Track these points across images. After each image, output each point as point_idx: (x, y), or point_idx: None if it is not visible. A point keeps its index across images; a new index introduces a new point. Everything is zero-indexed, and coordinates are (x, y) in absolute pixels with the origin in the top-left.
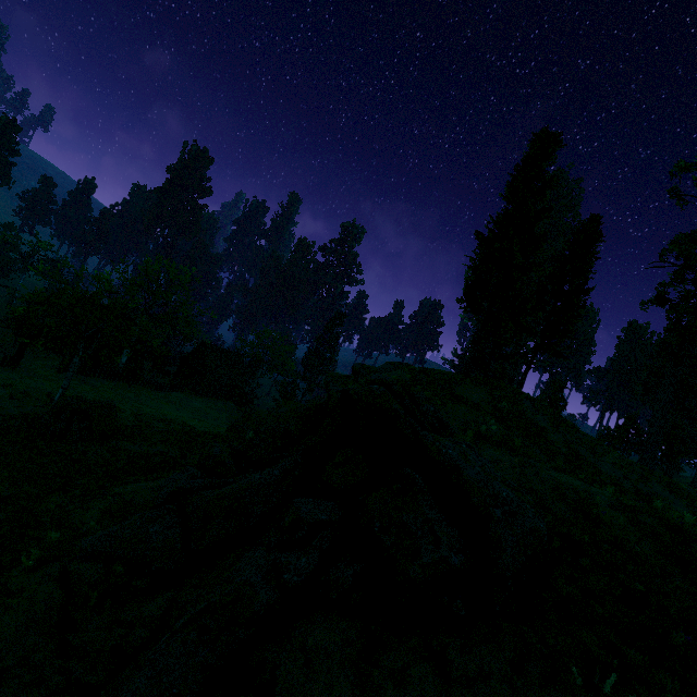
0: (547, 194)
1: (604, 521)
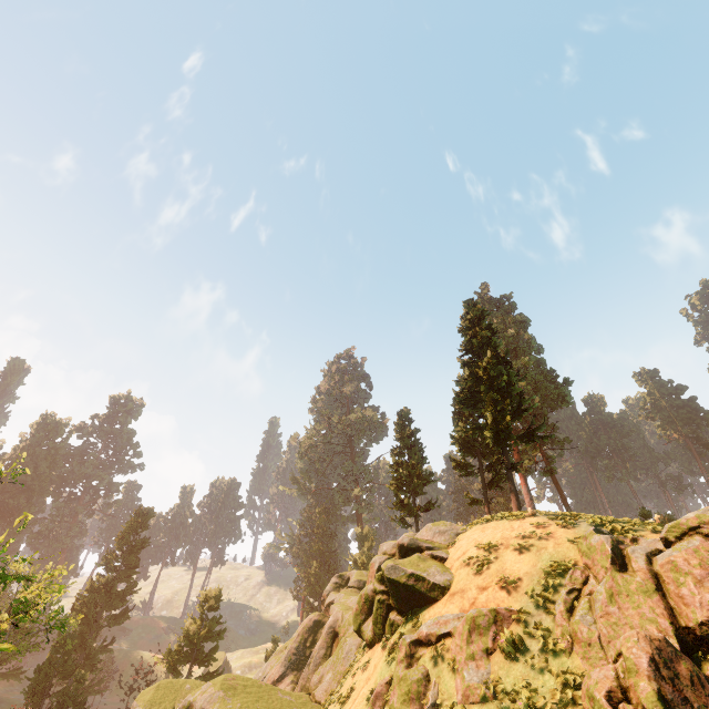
0: (501, 342)
1: None
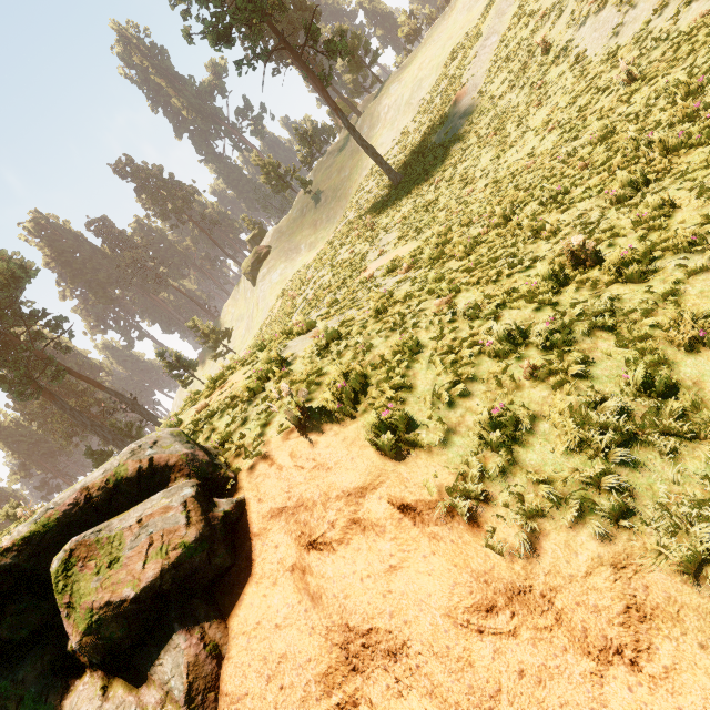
0: None
1: (179, 420)
